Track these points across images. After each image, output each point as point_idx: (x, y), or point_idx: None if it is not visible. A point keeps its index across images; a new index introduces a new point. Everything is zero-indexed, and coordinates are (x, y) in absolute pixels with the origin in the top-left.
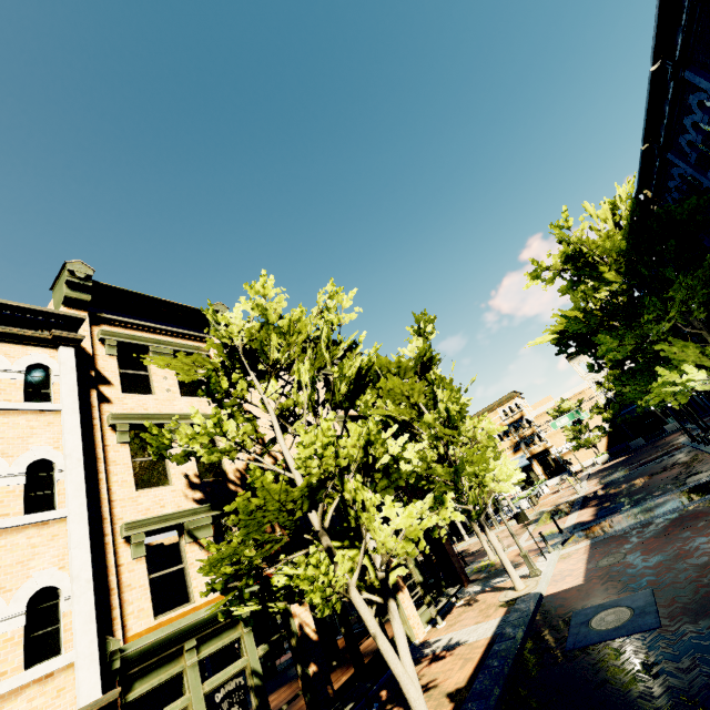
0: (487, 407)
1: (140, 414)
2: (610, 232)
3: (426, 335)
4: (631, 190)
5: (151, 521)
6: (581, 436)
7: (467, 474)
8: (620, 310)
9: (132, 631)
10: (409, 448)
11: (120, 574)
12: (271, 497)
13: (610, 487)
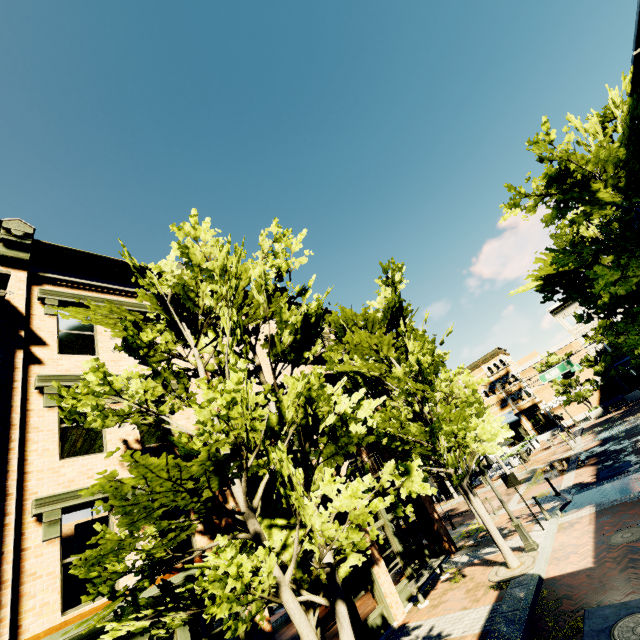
0: (471, 365)
1: (74, 375)
2: (603, 142)
3: (395, 285)
4: (628, 88)
5: (71, 496)
6: (572, 390)
7: (444, 433)
8: (619, 237)
9: (28, 633)
10: (365, 406)
11: (23, 560)
12: (154, 475)
13: (610, 443)
